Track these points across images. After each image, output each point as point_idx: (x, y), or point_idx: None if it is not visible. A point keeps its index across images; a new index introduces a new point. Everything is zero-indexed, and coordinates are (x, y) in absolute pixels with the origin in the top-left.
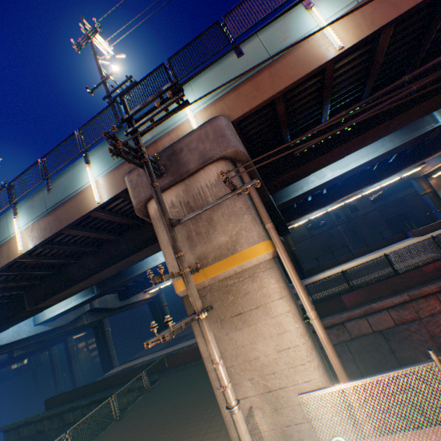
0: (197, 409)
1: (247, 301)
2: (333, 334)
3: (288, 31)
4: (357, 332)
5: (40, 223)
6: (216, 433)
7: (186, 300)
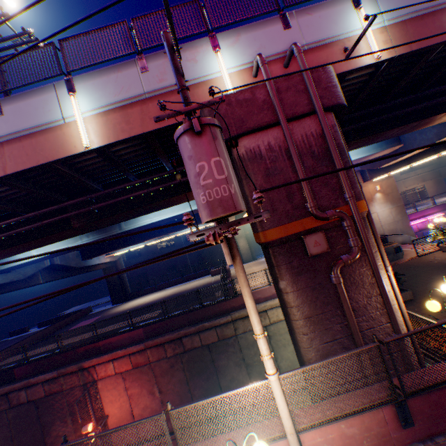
0: None
1: None
2: None
3: None
4: (17, 401)
5: None
6: None
7: None
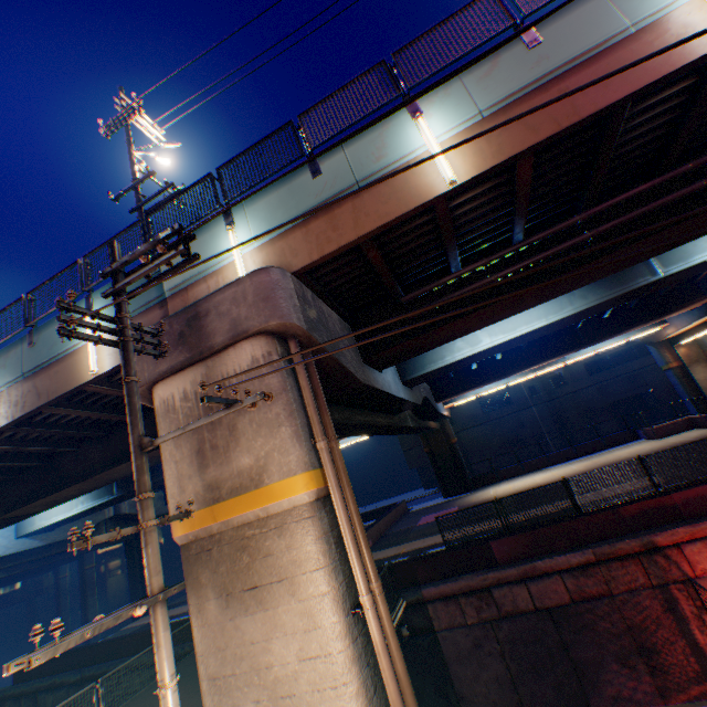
0: None
1: (268, 567)
2: (473, 606)
3: (385, 147)
4: (510, 607)
5: (11, 393)
6: None
7: (184, 551)
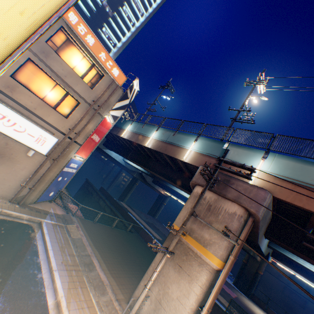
0: (133, 265)
1: (188, 267)
2: None
3: None
4: None
5: (159, 142)
6: (131, 282)
7: (170, 234)
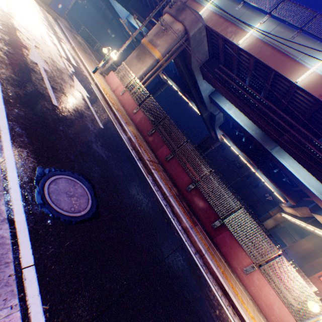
0: None
1: (143, 59)
2: None
3: (249, 21)
4: None
5: None
6: None
7: (140, 45)
